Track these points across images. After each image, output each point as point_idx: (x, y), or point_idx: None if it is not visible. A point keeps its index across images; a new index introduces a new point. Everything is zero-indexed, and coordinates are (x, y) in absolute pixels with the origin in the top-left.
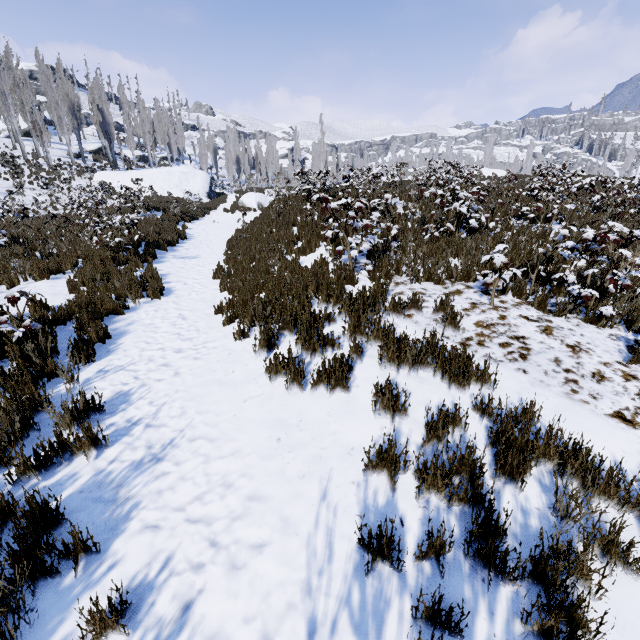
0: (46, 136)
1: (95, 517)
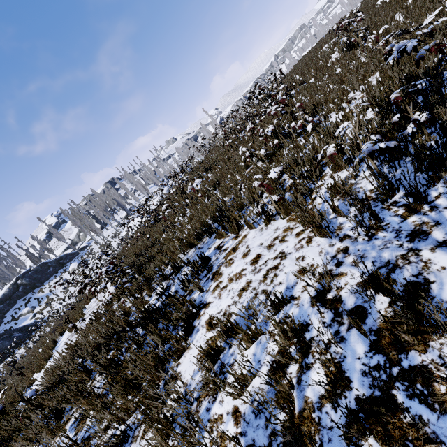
0: (99, 231)
1: None
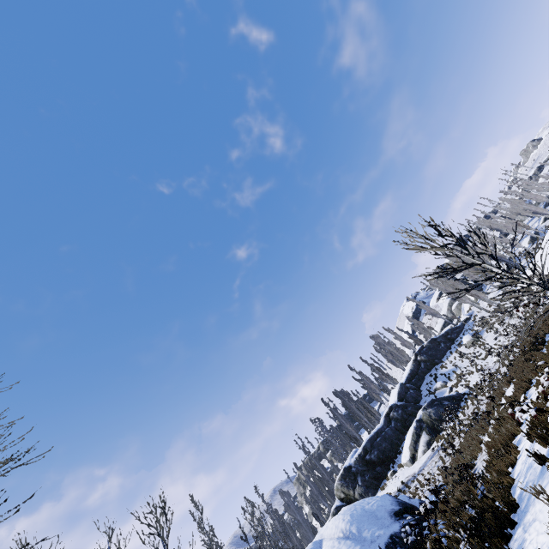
0: (481, 294)
1: (519, 443)
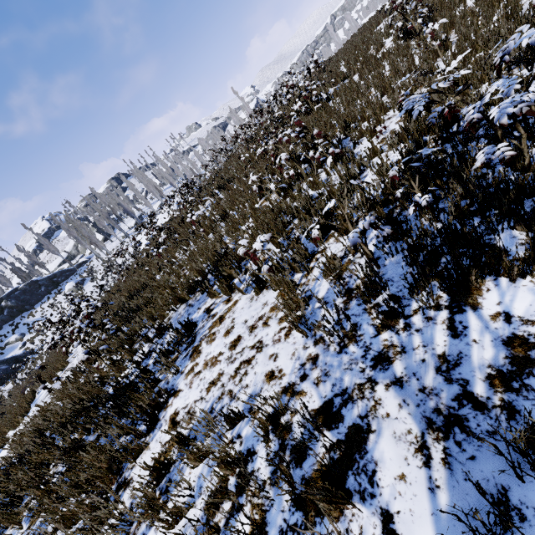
0: (101, 244)
1: None
